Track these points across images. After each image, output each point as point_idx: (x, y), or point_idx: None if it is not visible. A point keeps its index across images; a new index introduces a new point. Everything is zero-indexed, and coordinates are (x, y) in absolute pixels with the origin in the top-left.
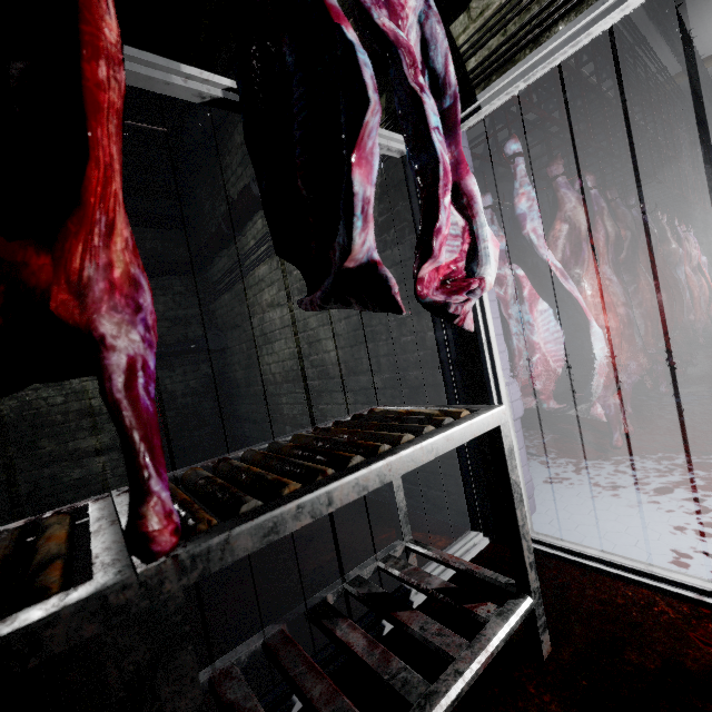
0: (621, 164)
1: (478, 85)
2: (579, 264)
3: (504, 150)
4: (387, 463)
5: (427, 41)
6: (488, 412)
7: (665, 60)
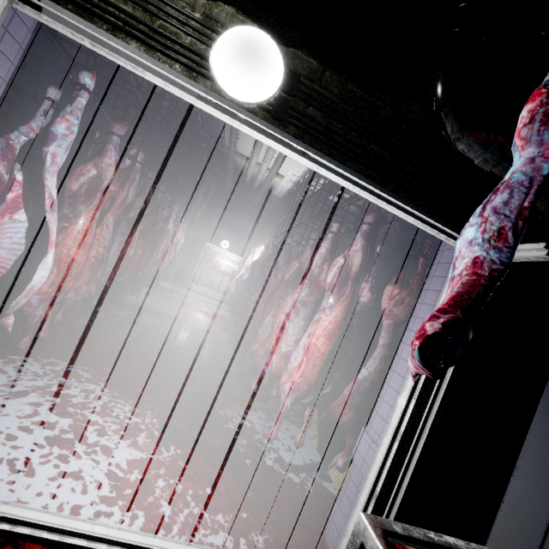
0: (179, 162)
1: None
2: (87, 203)
3: (80, 73)
4: None
5: None
6: None
7: (227, 135)
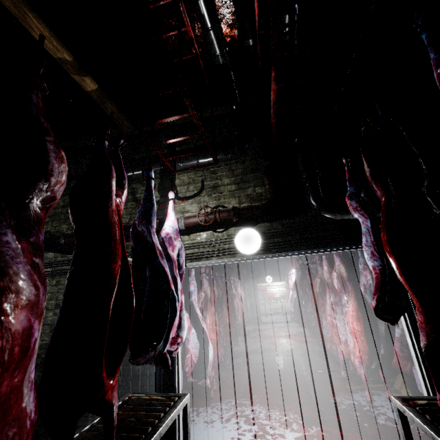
0: None
1: (189, 259)
2: (206, 309)
3: None
4: (162, 428)
5: (181, 254)
6: (185, 397)
7: None
